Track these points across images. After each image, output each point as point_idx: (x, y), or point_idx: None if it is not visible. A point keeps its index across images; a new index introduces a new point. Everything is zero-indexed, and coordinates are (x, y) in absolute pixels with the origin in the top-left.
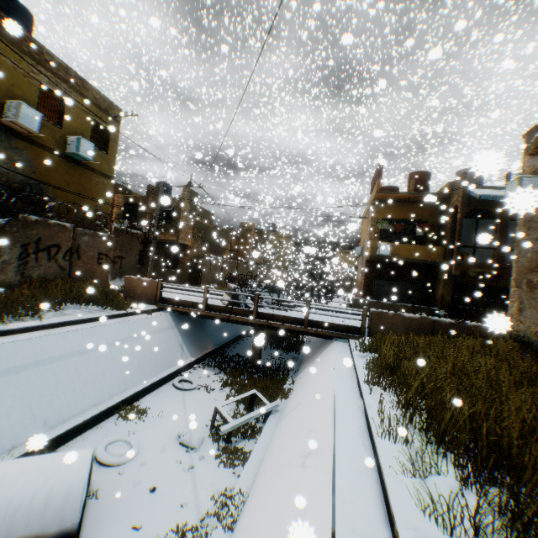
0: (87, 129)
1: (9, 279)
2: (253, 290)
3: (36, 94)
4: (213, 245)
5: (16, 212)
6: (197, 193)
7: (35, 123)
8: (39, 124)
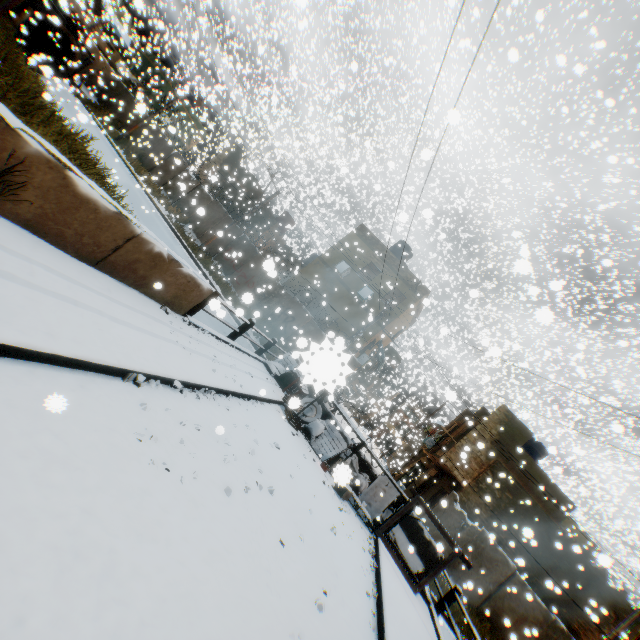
0: (385, 290)
1: (263, 314)
2: (326, 407)
3: (364, 265)
4: (537, 556)
5: (306, 307)
6: (528, 432)
7: (343, 270)
8: (345, 271)
